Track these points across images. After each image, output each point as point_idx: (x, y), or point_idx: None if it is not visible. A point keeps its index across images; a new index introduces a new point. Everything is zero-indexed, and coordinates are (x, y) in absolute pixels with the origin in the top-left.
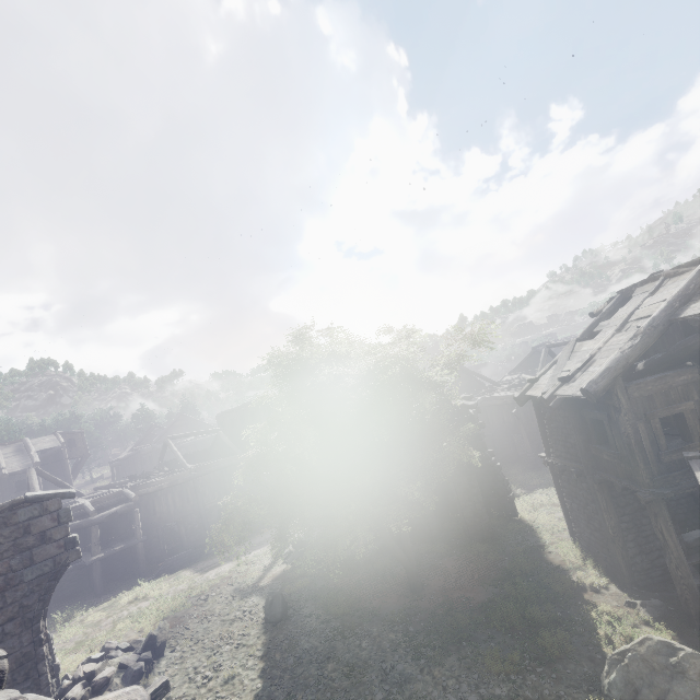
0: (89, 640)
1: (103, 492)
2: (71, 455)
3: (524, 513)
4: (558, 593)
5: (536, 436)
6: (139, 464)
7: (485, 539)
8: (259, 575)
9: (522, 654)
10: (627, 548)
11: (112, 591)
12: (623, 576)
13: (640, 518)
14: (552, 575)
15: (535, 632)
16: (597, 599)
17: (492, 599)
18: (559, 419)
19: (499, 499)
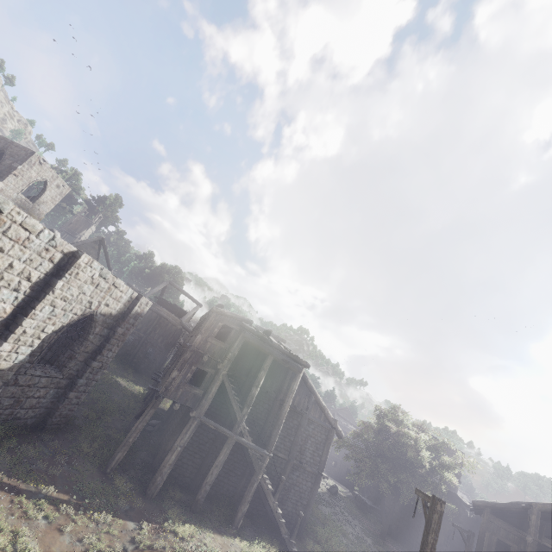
0: None
1: None
2: None
3: None
4: None
5: None
6: None
7: None
8: None
9: None
10: None
11: None
12: None
13: None
14: None
15: None
16: None
17: None
18: None
19: None
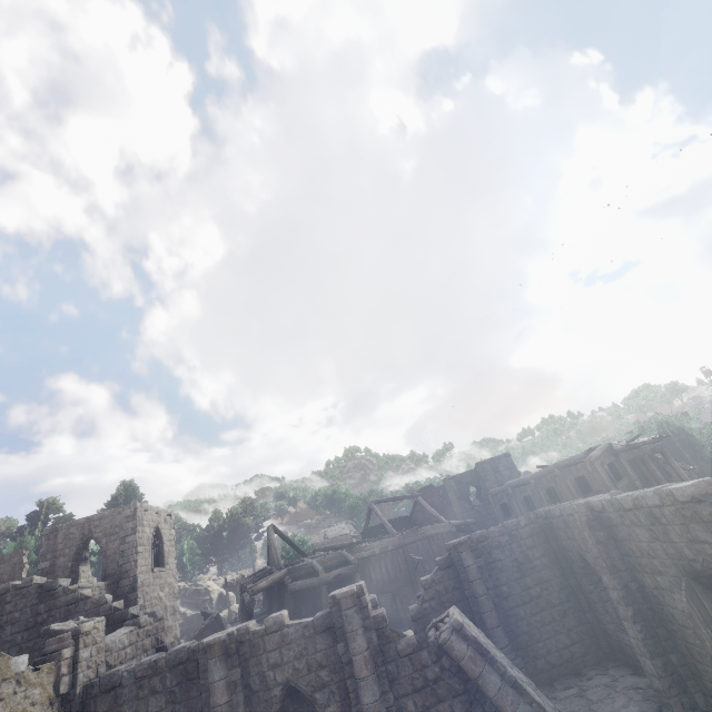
0: None
1: None
2: None
3: None
4: None
5: None
6: None
7: None
8: None
9: None
10: None
11: None
12: None
13: None
14: None
15: None
16: None
17: None
18: None
19: None
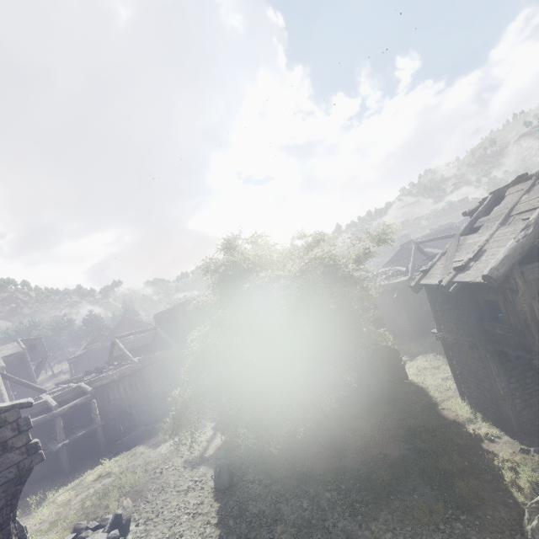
0: (61, 519)
1: (63, 387)
2: (33, 357)
3: (413, 377)
4: (460, 445)
5: (412, 314)
6: (92, 359)
7: (387, 401)
8: (204, 447)
9: (444, 504)
10: (515, 404)
11: (78, 470)
12: (513, 427)
13: (524, 379)
14: (452, 429)
15: (450, 482)
16: (494, 448)
17: (406, 455)
18: (451, 302)
19: (393, 367)
